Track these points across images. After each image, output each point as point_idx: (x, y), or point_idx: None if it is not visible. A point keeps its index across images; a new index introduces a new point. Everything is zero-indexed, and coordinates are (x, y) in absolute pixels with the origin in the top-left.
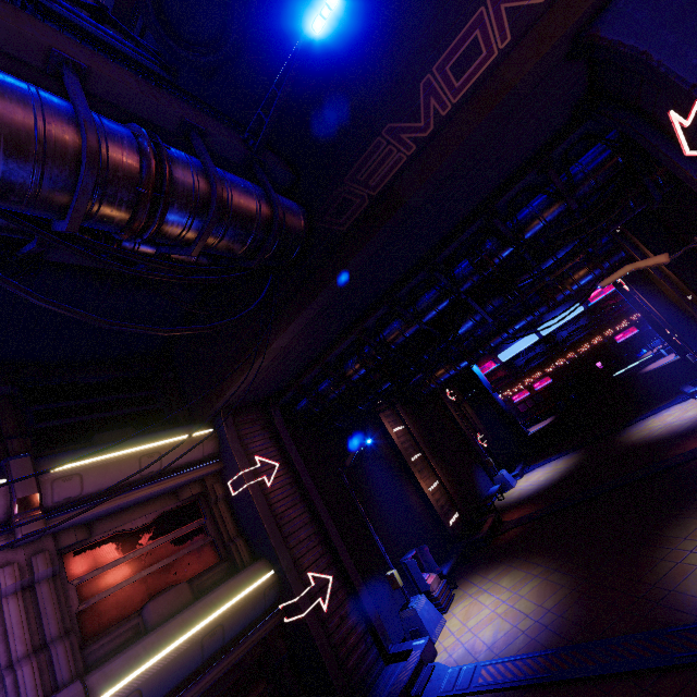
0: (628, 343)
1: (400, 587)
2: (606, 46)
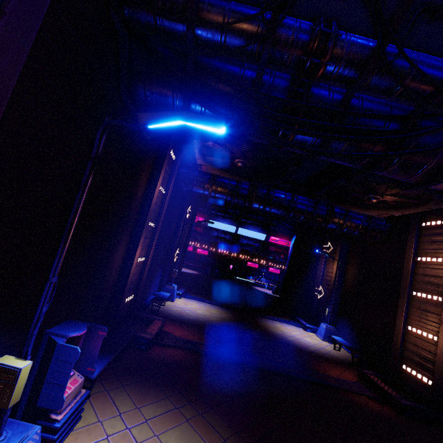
0: (249, 269)
1: (4, 408)
2: None
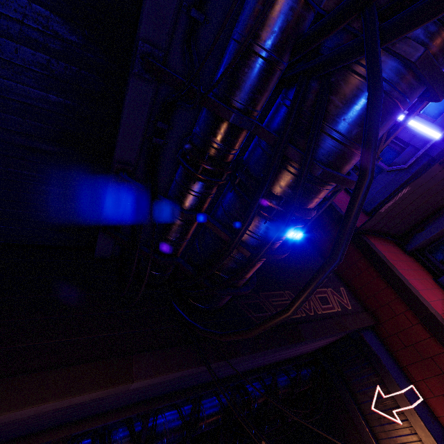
0: None
1: None
2: (366, 342)
